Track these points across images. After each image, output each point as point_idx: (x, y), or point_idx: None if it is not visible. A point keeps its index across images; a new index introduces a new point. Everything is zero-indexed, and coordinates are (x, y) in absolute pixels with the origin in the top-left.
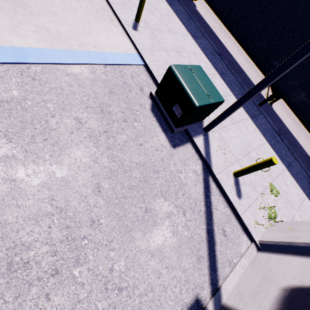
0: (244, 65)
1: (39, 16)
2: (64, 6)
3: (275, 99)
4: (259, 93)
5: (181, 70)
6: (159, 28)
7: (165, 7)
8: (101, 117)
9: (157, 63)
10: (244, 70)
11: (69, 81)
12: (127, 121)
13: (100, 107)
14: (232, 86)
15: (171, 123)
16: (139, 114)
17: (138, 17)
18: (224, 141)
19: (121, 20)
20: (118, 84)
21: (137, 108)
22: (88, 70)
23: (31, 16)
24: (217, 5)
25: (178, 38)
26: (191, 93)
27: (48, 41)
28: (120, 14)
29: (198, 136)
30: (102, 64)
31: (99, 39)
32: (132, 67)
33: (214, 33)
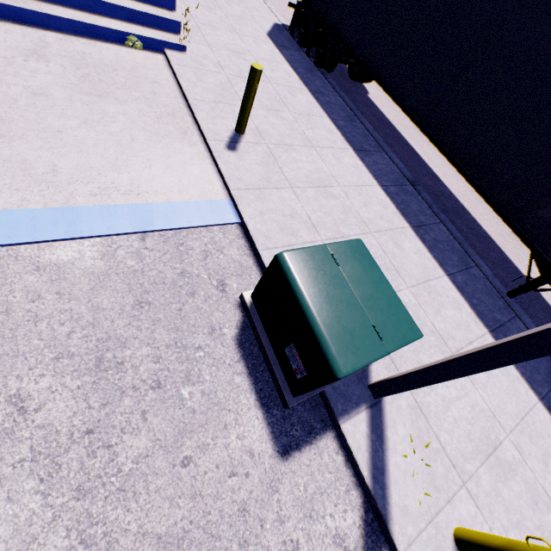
0: (467, 198)
1: (21, 139)
2: (88, 114)
3: (550, 289)
4: (505, 259)
5: (308, 263)
6: (286, 141)
7: (305, 101)
8: (92, 384)
9: (270, 217)
10: (468, 209)
11: (35, 286)
12: (163, 386)
13: (99, 352)
14: (442, 253)
15: (282, 381)
16: (202, 357)
17: (241, 125)
18: (427, 418)
19: (205, 132)
20: (166, 278)
21: (200, 340)
22: (96, 252)
23: (2, 141)
24: (406, 95)
25: (326, 156)
26: (325, 333)
27: (18, 191)
28: (205, 121)
29: (355, 413)
30: (137, 232)
31: (144, 176)
32: (210, 230)
33: (402, 138)
